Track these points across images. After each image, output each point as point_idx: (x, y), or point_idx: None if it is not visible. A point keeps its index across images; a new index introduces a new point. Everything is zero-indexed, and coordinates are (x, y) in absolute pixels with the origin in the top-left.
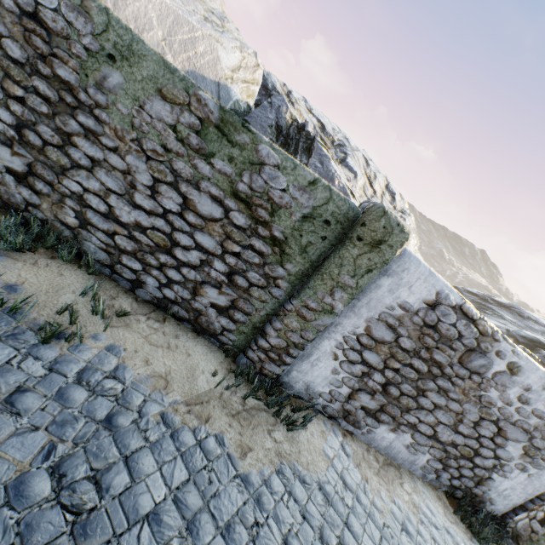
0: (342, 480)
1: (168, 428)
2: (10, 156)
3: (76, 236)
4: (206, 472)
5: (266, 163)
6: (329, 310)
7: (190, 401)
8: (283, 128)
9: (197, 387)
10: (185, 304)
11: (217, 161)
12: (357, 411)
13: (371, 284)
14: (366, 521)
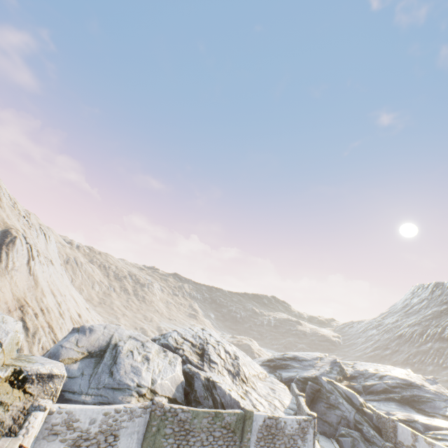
0: None
1: None
2: None
3: None
4: None
5: (225, 416)
6: (249, 439)
7: None
8: (204, 383)
9: None
10: None
11: (217, 422)
12: None
13: (253, 425)
14: None
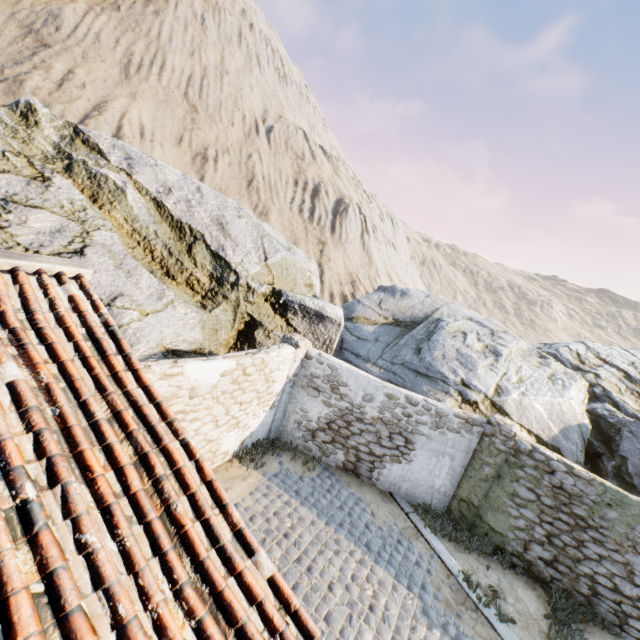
0: None
1: None
2: (541, 550)
3: (588, 601)
4: None
5: None
6: None
7: None
8: None
9: None
10: None
11: None
12: None
13: None
14: None
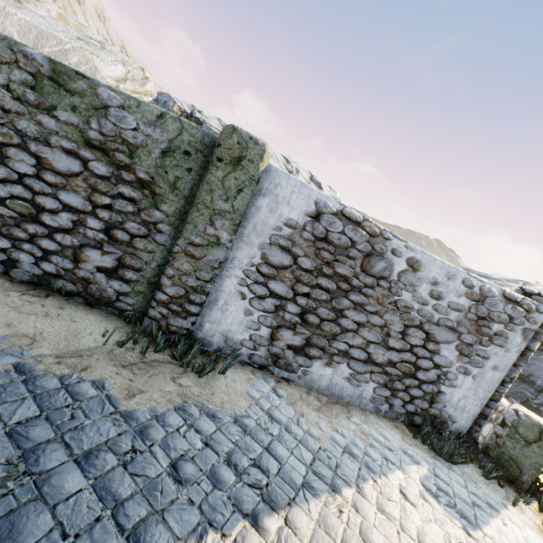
0: (268, 415)
1: (21, 375)
2: None
3: None
4: (69, 409)
5: (111, 106)
6: (215, 242)
7: (63, 355)
8: None
9: (79, 345)
10: (69, 275)
11: (61, 113)
12: (285, 353)
13: (251, 208)
14: (296, 446)
